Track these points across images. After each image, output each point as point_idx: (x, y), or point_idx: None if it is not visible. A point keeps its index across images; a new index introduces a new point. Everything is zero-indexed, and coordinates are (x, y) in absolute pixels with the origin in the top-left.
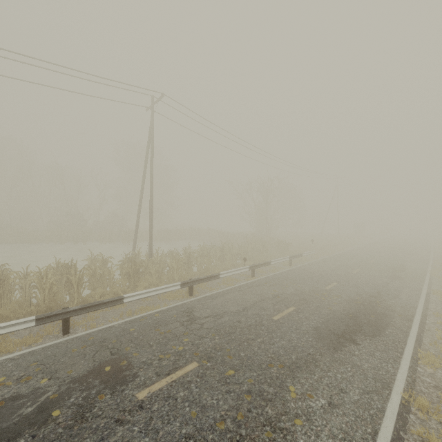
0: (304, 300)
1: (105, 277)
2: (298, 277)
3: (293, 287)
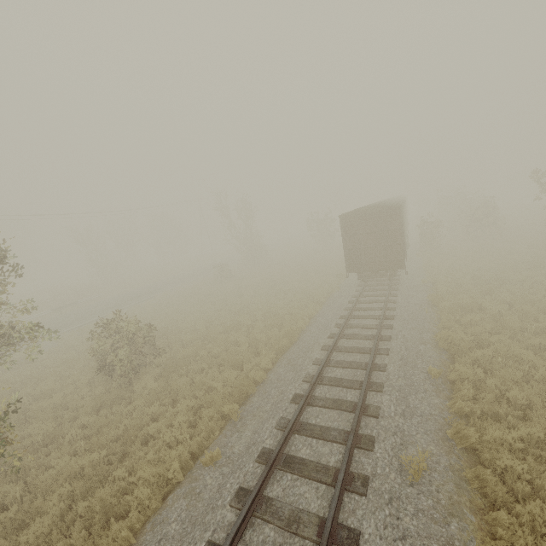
0: None
1: None
2: None
3: None
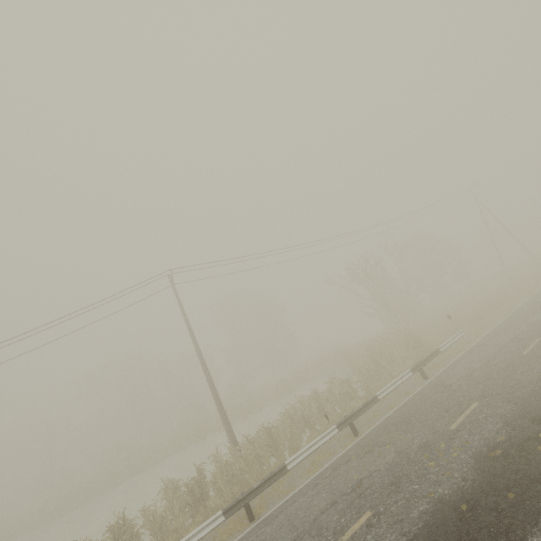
0: (398, 480)
1: (167, 520)
2: (417, 413)
3: (395, 447)
